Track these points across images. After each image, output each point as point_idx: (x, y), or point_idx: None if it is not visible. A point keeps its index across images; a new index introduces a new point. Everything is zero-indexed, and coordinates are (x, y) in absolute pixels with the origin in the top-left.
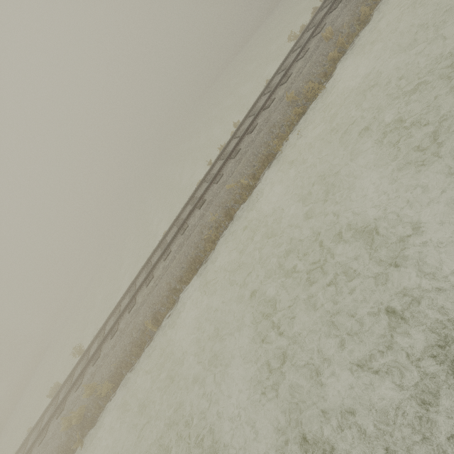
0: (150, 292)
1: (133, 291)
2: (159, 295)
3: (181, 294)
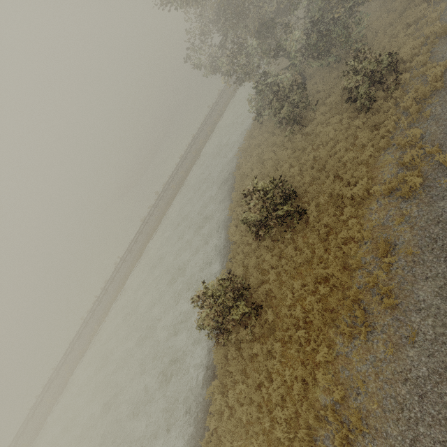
0: None
1: None
2: None
3: None
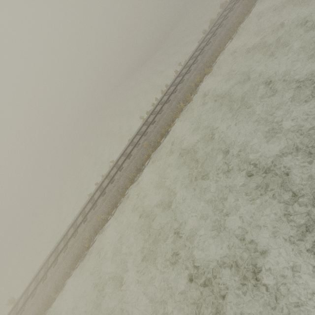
0: (55, 272)
1: (46, 266)
2: (59, 275)
3: (70, 275)
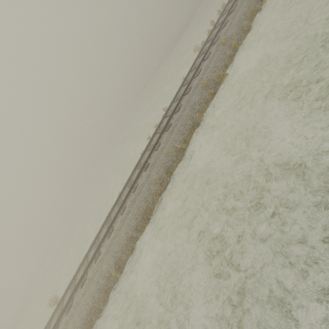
0: (112, 242)
1: (97, 243)
2: (119, 244)
3: (137, 241)
